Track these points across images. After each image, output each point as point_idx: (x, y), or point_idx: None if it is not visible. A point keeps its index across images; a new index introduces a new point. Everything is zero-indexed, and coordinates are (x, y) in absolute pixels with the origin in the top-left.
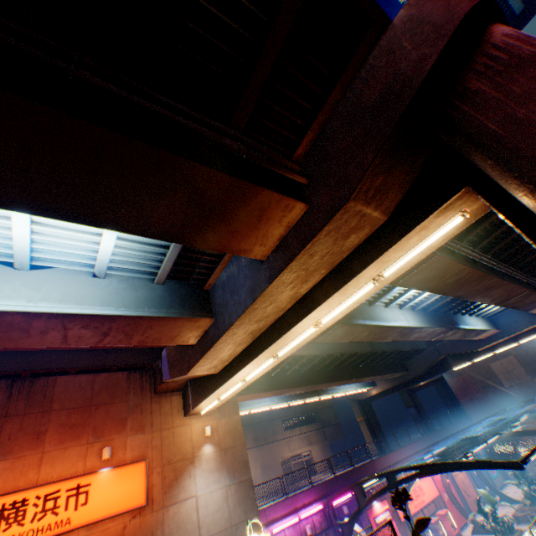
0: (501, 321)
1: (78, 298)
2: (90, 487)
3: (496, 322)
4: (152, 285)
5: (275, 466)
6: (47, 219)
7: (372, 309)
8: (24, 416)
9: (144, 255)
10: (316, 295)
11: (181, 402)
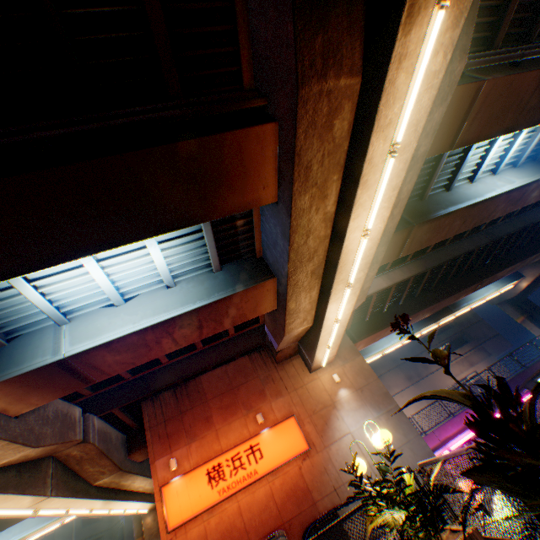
0: None
1: (164, 308)
2: (259, 445)
3: None
4: (212, 275)
5: None
6: (110, 261)
7: (452, 193)
8: (192, 410)
9: (192, 254)
10: (343, 205)
11: (302, 363)
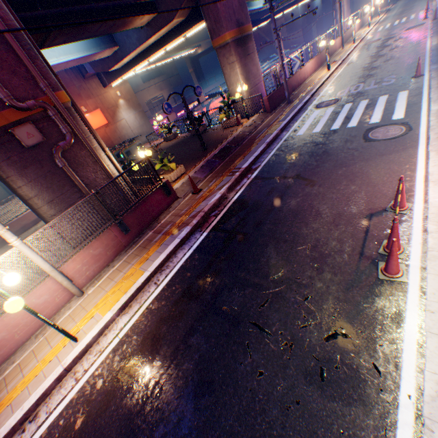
0: None
1: (69, 52)
2: None
3: None
4: None
5: (143, 107)
6: None
7: None
8: None
9: None
10: (164, 42)
11: (99, 82)
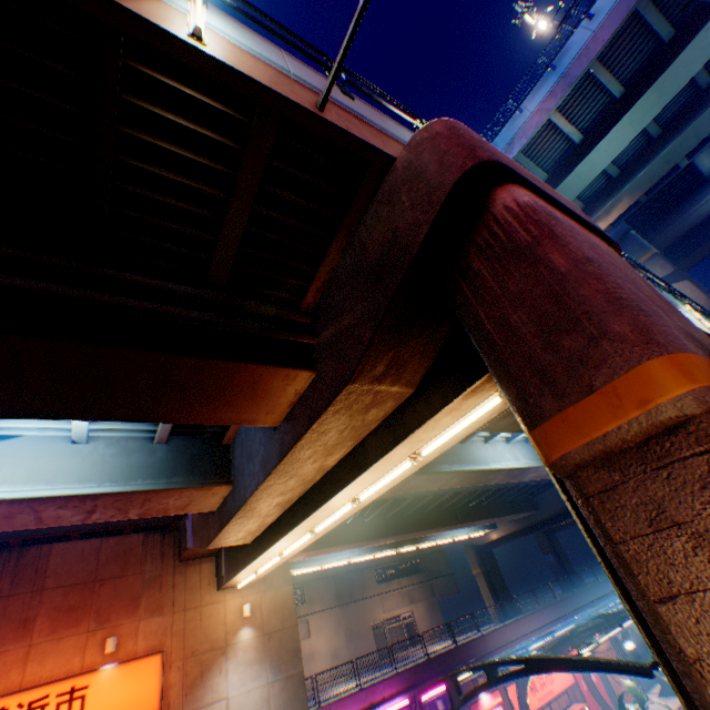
0: None
1: (49, 475)
2: (88, 689)
3: None
4: (151, 445)
5: (363, 632)
6: None
7: (464, 447)
8: (9, 598)
9: None
10: (345, 469)
11: (214, 571)
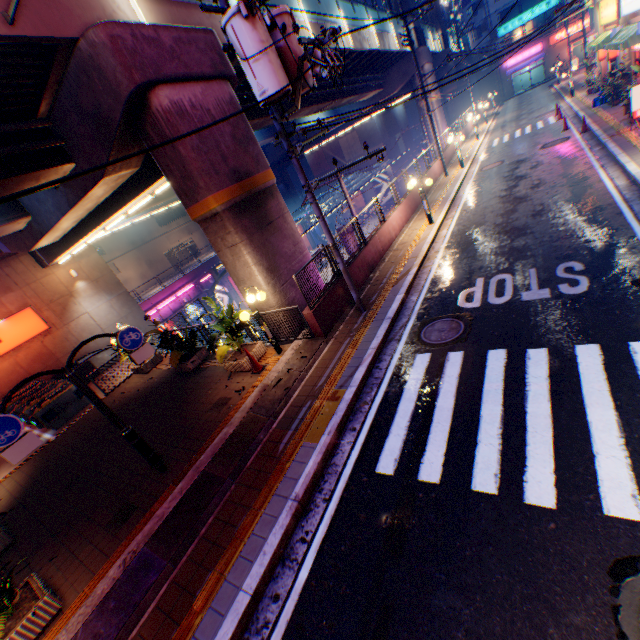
0: (341, 108)
1: None
2: None
3: (338, 108)
4: None
5: (161, 261)
6: None
7: None
8: None
9: None
10: (115, 204)
11: (34, 260)
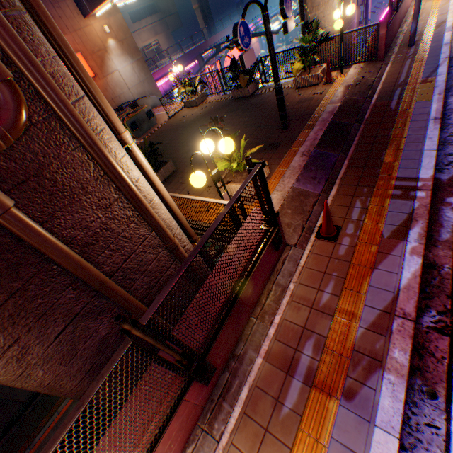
0: None
1: None
2: None
3: None
4: None
5: None
6: None
7: None
8: None
9: None
10: None
11: (76, 8)
